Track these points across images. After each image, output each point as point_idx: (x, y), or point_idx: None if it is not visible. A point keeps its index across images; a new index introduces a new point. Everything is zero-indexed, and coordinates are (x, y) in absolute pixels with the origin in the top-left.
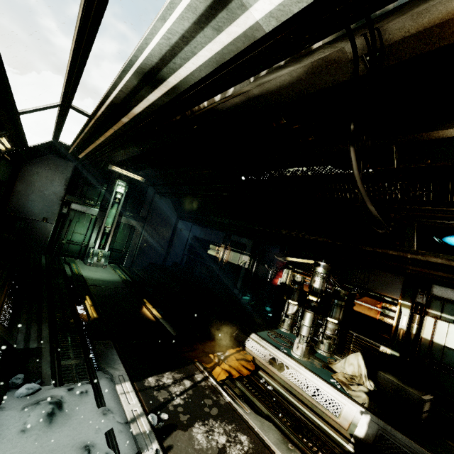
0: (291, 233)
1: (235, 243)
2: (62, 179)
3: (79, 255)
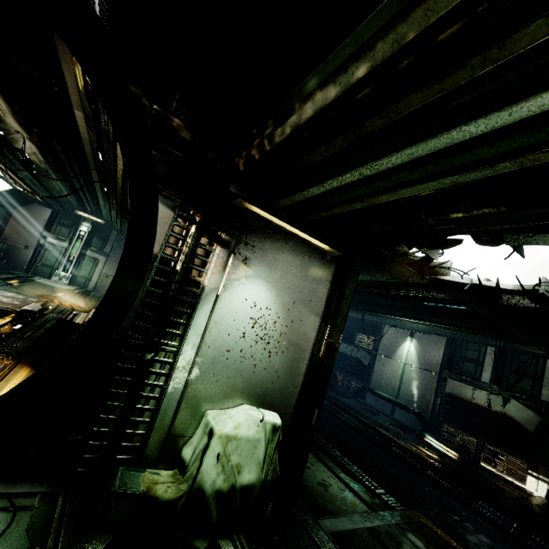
0: None
1: None
2: (42, 220)
3: (50, 276)
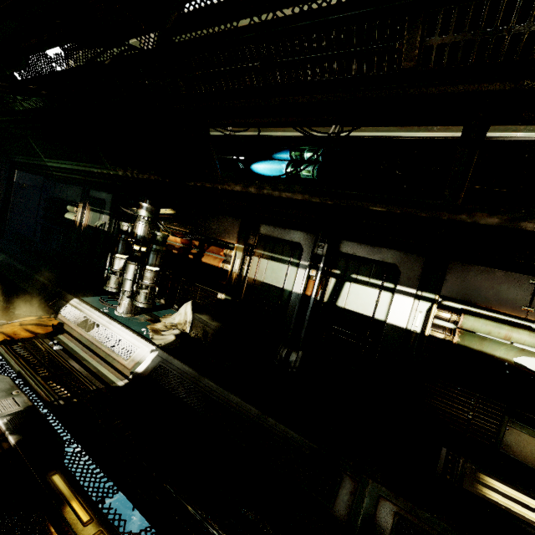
0: (126, 174)
1: (94, 200)
2: None
3: None
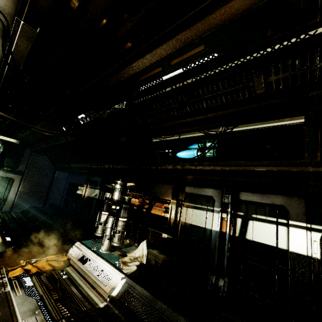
0: (109, 166)
1: (92, 182)
2: None
3: None
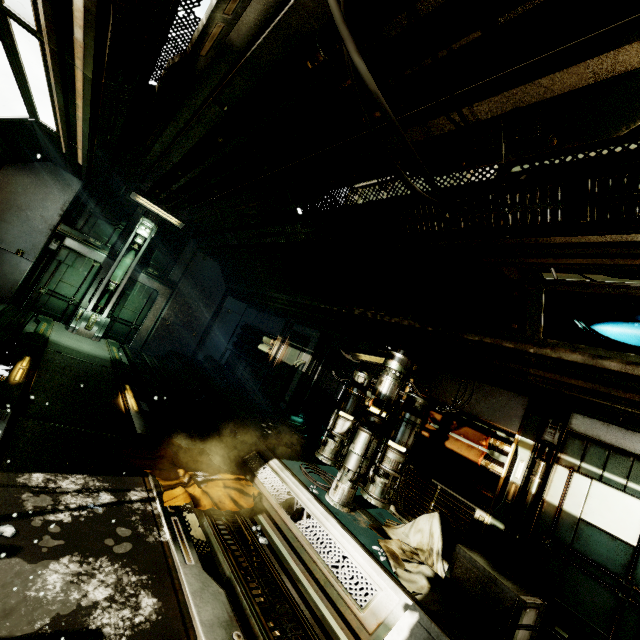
0: (366, 313)
1: (296, 335)
2: (59, 200)
3: (62, 316)
